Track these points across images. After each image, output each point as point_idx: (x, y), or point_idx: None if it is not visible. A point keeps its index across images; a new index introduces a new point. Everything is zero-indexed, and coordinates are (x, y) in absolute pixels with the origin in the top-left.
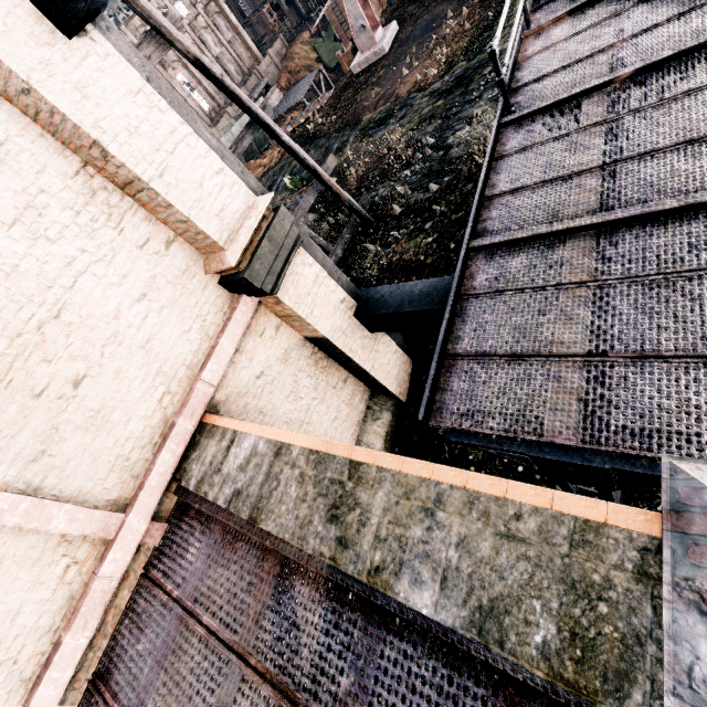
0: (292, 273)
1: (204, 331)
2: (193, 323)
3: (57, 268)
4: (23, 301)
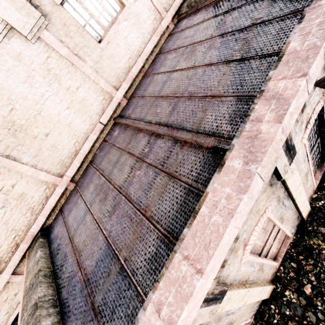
0: None
1: None
2: None
3: None
4: None
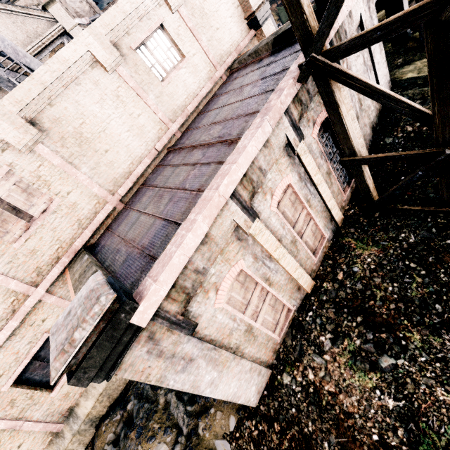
0: (267, 25)
1: (241, 35)
2: (239, 31)
3: (218, 1)
4: (212, 5)
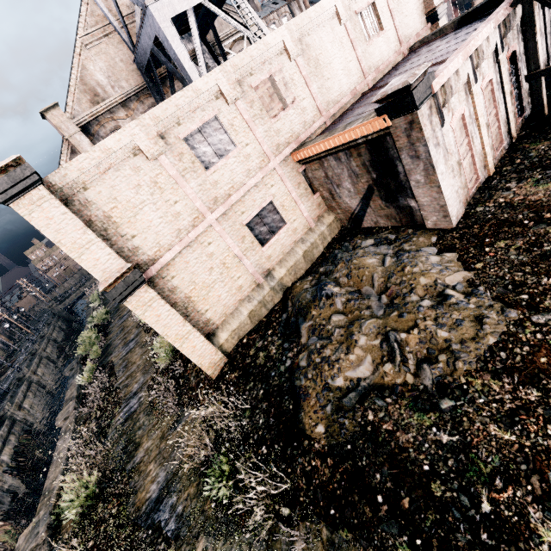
0: (442, 21)
1: (421, 26)
2: (420, 22)
3: None
4: None
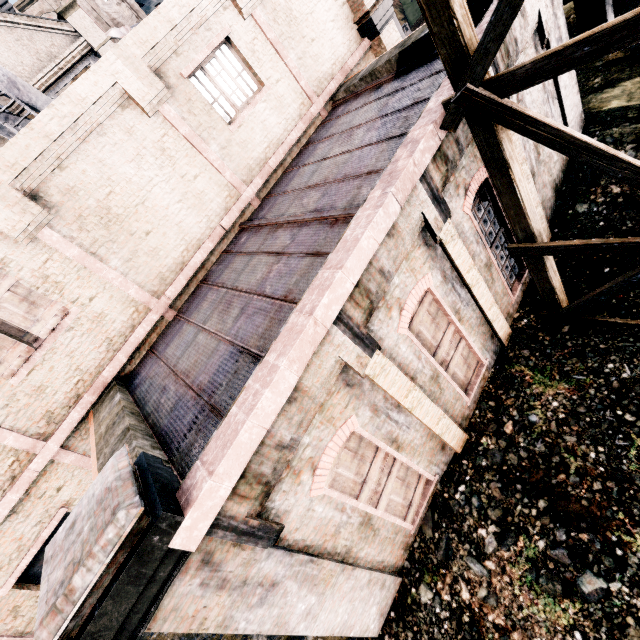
0: (388, 31)
1: (349, 48)
2: (346, 42)
3: None
4: (305, 3)
